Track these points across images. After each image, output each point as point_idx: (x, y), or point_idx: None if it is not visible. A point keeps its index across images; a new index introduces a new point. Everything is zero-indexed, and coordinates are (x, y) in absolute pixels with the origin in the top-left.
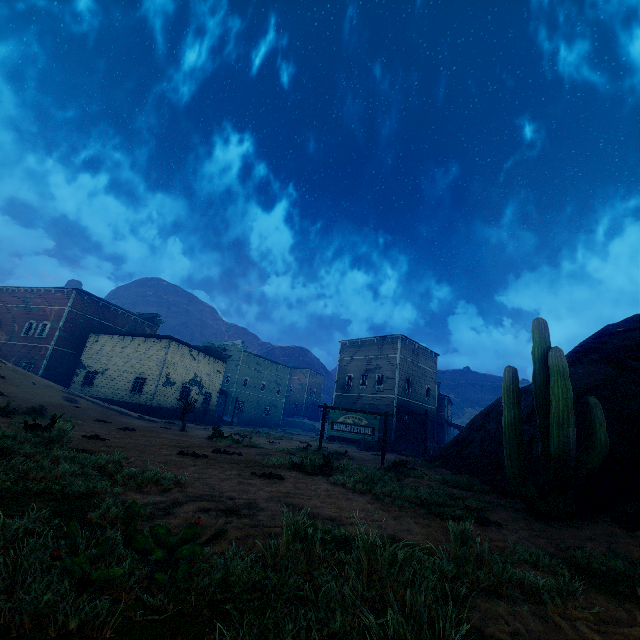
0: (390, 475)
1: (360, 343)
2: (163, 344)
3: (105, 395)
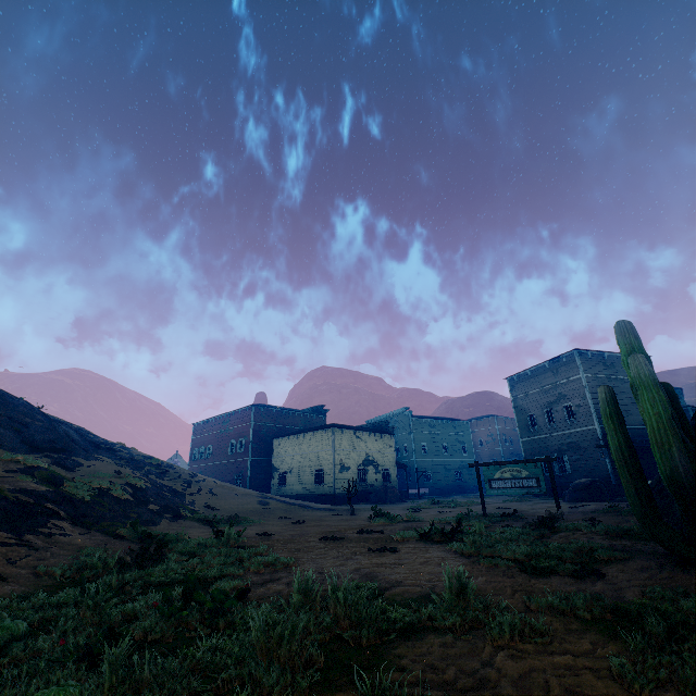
0: (531, 533)
1: (529, 374)
2: (328, 433)
3: (297, 491)
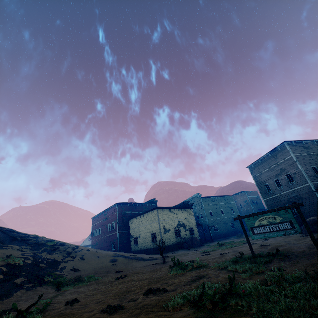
0: None
1: (260, 161)
2: (155, 212)
3: (143, 247)
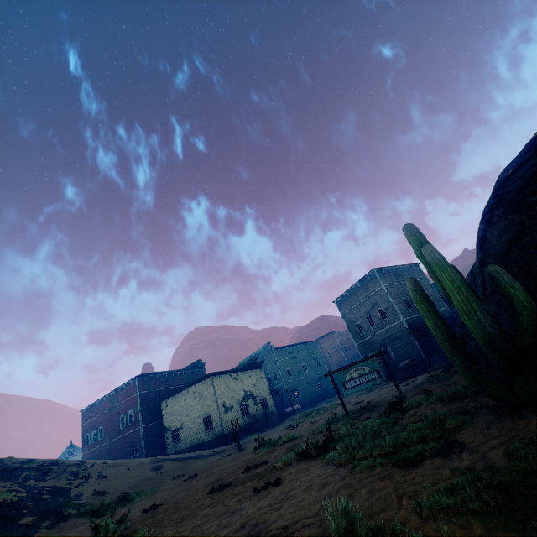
0: (388, 420)
1: (349, 294)
2: (208, 382)
3: (191, 443)
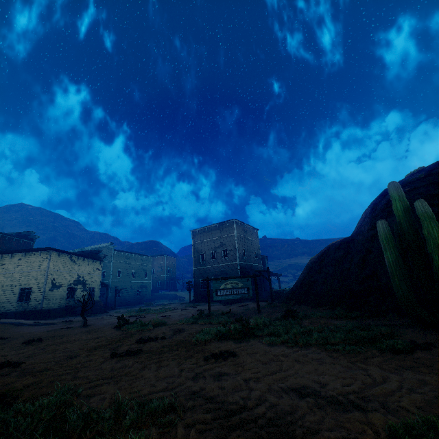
0: (293, 322)
1: (206, 229)
2: (44, 255)
3: None
